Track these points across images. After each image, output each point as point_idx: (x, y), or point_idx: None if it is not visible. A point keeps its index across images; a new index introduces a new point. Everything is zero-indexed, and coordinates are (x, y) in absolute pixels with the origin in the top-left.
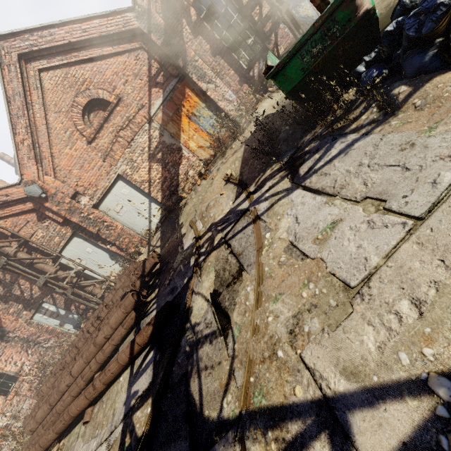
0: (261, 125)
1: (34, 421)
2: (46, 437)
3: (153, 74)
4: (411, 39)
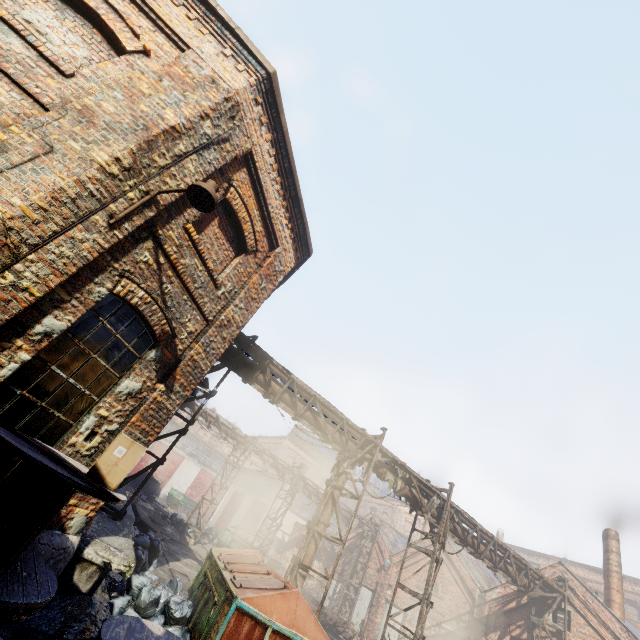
0: None
1: None
2: None
3: (462, 617)
4: None
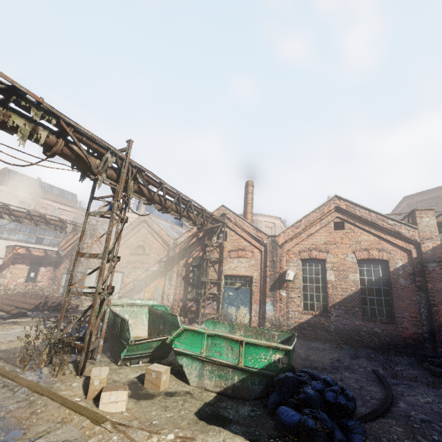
0: None
1: (3, 295)
2: None
3: (162, 260)
4: None
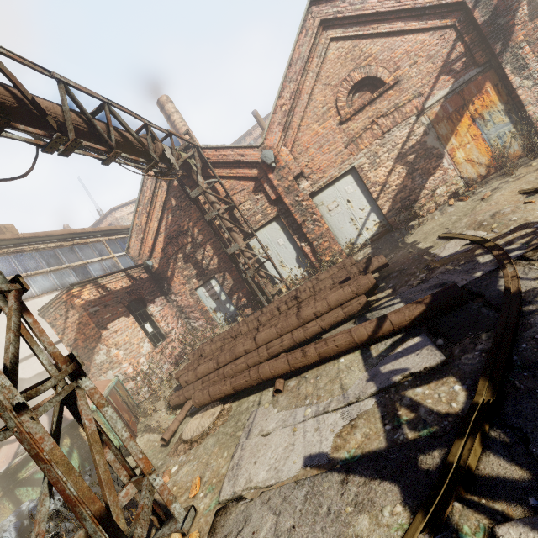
0: None
1: (194, 373)
2: (219, 386)
3: (451, 59)
4: None
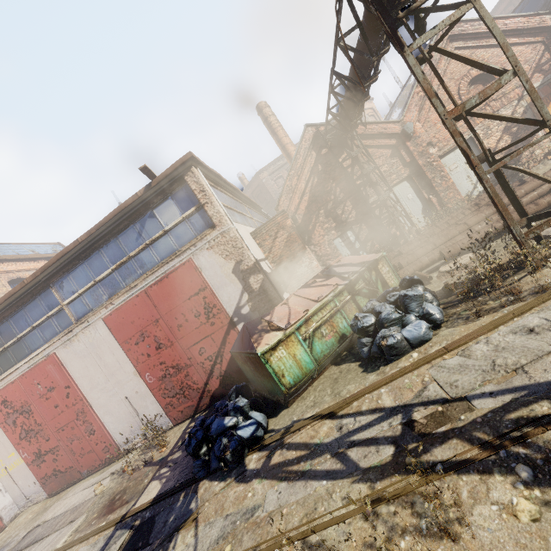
0: None
1: (413, 255)
2: (467, 239)
3: (541, 63)
4: None
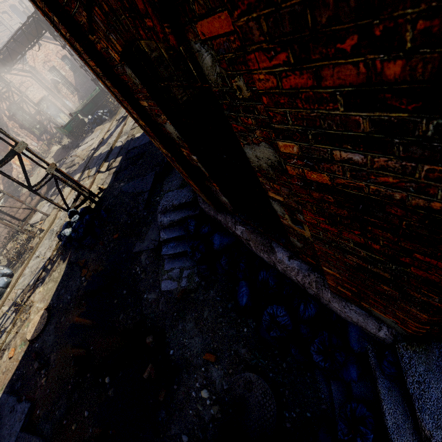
0: (58, 151)
1: None
2: (6, 234)
3: None
4: (91, 123)
